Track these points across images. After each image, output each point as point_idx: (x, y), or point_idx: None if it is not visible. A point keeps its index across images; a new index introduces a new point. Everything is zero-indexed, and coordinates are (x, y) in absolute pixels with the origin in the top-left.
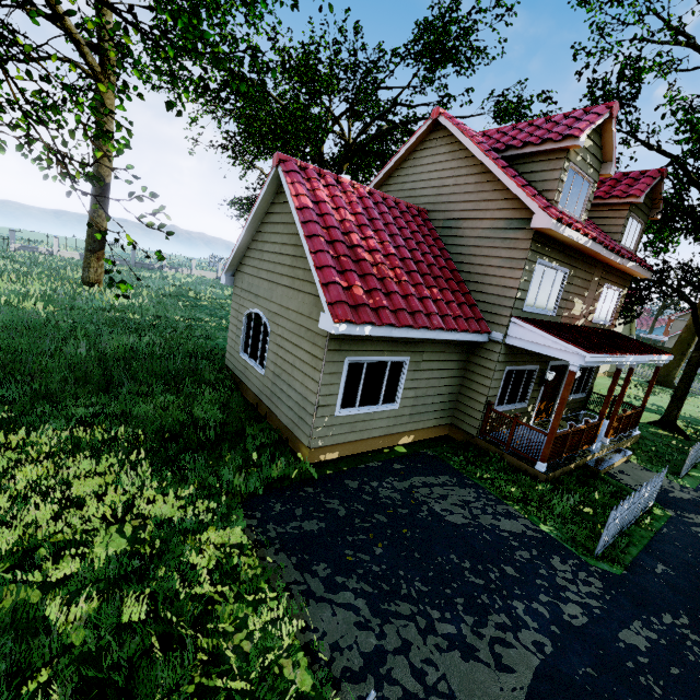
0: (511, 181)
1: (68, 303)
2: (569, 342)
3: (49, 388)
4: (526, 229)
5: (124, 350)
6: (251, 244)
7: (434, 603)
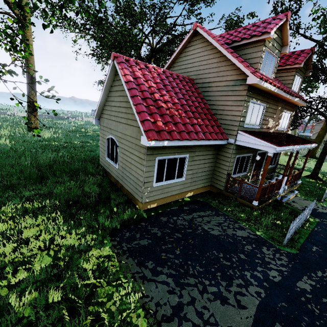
0: (235, 59)
1: (21, 139)
2: (267, 141)
3: (12, 183)
4: (244, 84)
5: (49, 160)
6: (105, 103)
7: (206, 276)
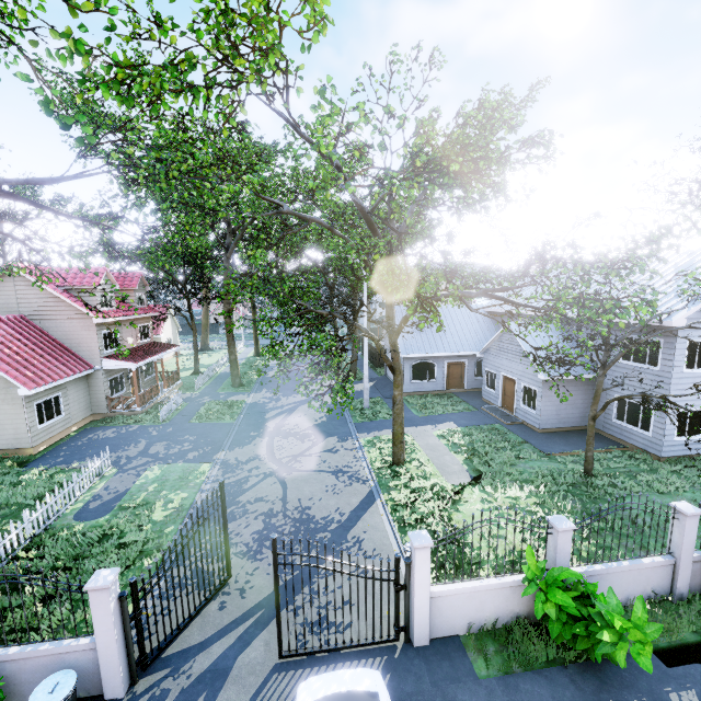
0: (75, 304)
1: None
2: (128, 362)
3: None
4: (92, 322)
5: None
6: None
7: (116, 449)
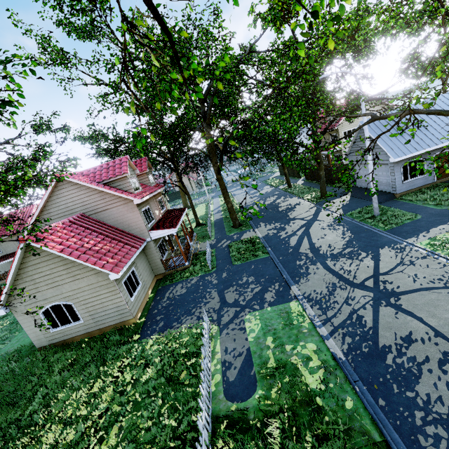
0: (116, 193)
1: None
2: (169, 229)
3: None
4: (133, 204)
5: None
6: (15, 283)
7: (197, 304)
